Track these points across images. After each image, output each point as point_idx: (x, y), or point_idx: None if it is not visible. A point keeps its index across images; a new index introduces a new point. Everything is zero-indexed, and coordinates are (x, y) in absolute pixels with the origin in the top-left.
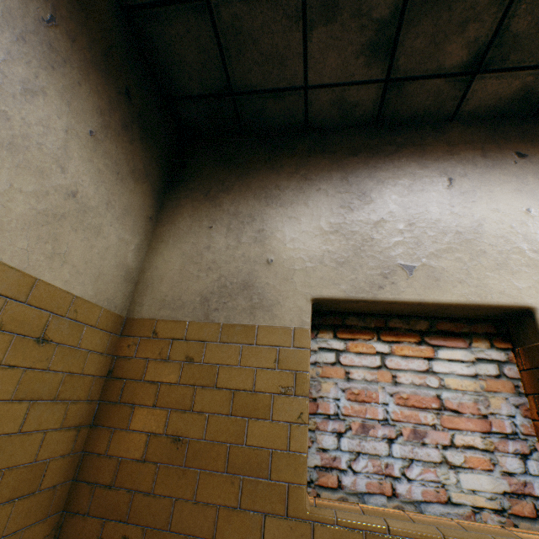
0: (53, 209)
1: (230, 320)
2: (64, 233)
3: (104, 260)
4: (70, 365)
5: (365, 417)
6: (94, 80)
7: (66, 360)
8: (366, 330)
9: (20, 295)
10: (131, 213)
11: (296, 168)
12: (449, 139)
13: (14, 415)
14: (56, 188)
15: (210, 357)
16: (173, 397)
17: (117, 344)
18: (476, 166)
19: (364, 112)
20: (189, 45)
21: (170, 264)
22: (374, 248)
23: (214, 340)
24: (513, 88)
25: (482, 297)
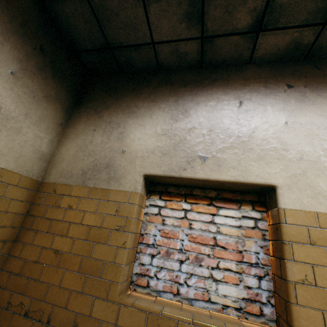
0: None
1: (96, 185)
2: None
3: (23, 148)
4: None
5: (170, 247)
6: (14, 41)
7: None
8: (179, 195)
9: None
10: (45, 121)
11: (149, 95)
12: (245, 76)
13: None
14: None
15: (82, 206)
16: (58, 228)
17: (34, 196)
18: (259, 93)
19: (192, 58)
20: (79, 18)
21: (69, 151)
22: (185, 145)
23: (85, 197)
24: (286, 41)
25: (244, 178)
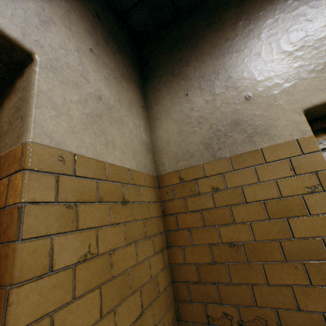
0: (93, 111)
1: (234, 152)
2: (106, 127)
3: (132, 141)
4: (143, 214)
5: None
6: (76, 8)
7: (140, 212)
8: None
9: (101, 176)
10: (133, 105)
11: (236, 18)
12: None
13: (131, 254)
14: (88, 95)
15: (231, 183)
16: (215, 217)
17: (159, 194)
18: None
19: None
20: None
21: (169, 131)
22: None
23: (228, 170)
24: None
25: None
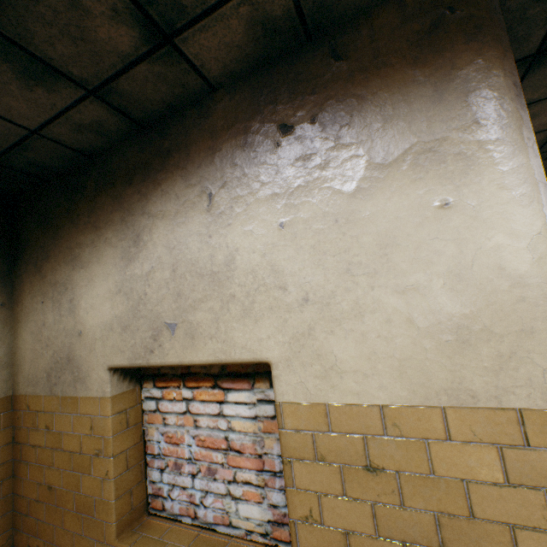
0: None
1: (64, 393)
2: None
3: None
4: None
5: (180, 454)
6: None
7: None
8: (178, 376)
9: None
10: None
11: (88, 216)
12: (212, 126)
13: None
14: None
15: (58, 426)
16: (45, 457)
17: (13, 417)
18: (236, 165)
19: (116, 124)
20: None
21: (27, 344)
22: (147, 307)
23: (58, 411)
24: (238, 28)
25: (227, 355)
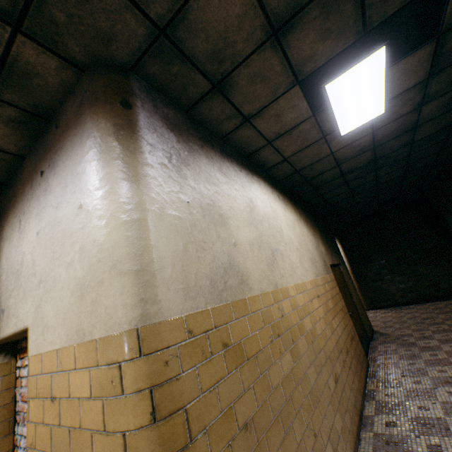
0: None
1: None
2: None
3: None
4: None
5: None
6: None
7: None
8: None
9: None
10: None
11: None
12: (24, 178)
13: None
14: None
15: None
16: None
17: None
18: (28, 200)
19: None
20: None
21: None
22: None
23: None
24: (2, 127)
25: (17, 326)
